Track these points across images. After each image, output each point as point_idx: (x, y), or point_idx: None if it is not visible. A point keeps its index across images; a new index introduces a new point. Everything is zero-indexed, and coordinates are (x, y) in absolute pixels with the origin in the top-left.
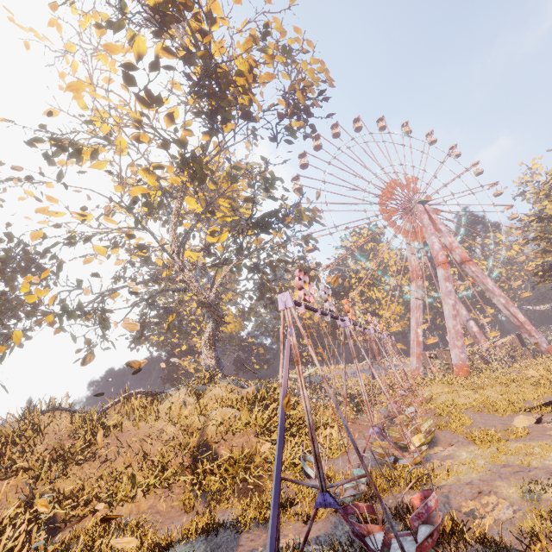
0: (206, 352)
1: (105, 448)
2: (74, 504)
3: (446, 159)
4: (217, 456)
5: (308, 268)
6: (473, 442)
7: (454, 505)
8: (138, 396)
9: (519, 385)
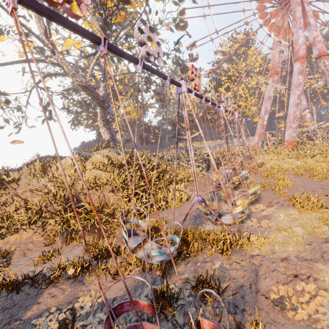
0: (102, 129)
1: (7, 195)
2: None
3: None
4: (83, 205)
5: (180, 59)
6: (293, 206)
7: (261, 289)
8: (37, 160)
9: None
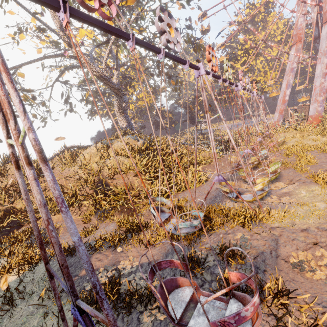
0: (119, 118)
1: (45, 182)
2: (27, 214)
3: None
4: (110, 188)
5: (193, 37)
6: (316, 182)
7: (281, 254)
8: (66, 150)
9: None
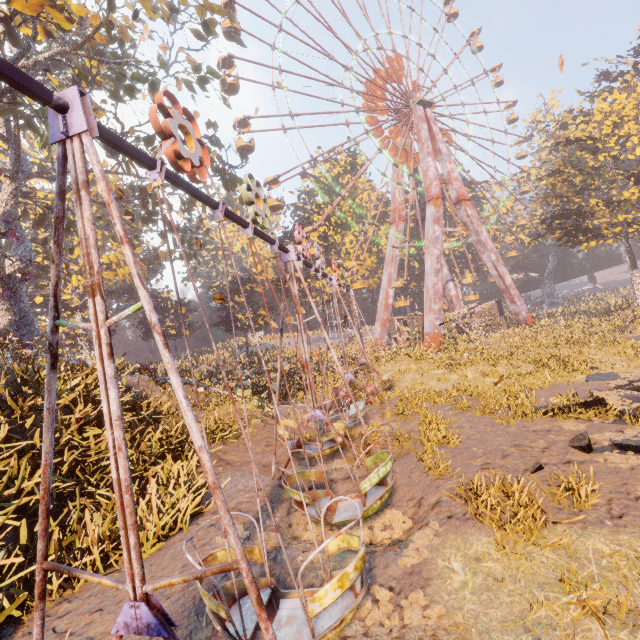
0: None
1: None
2: None
3: (464, 47)
4: None
5: (219, 157)
6: (478, 520)
7: None
8: None
9: (511, 364)
